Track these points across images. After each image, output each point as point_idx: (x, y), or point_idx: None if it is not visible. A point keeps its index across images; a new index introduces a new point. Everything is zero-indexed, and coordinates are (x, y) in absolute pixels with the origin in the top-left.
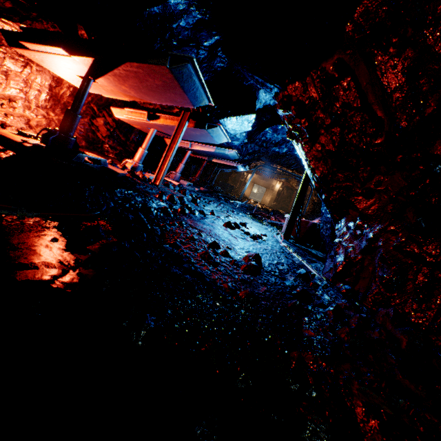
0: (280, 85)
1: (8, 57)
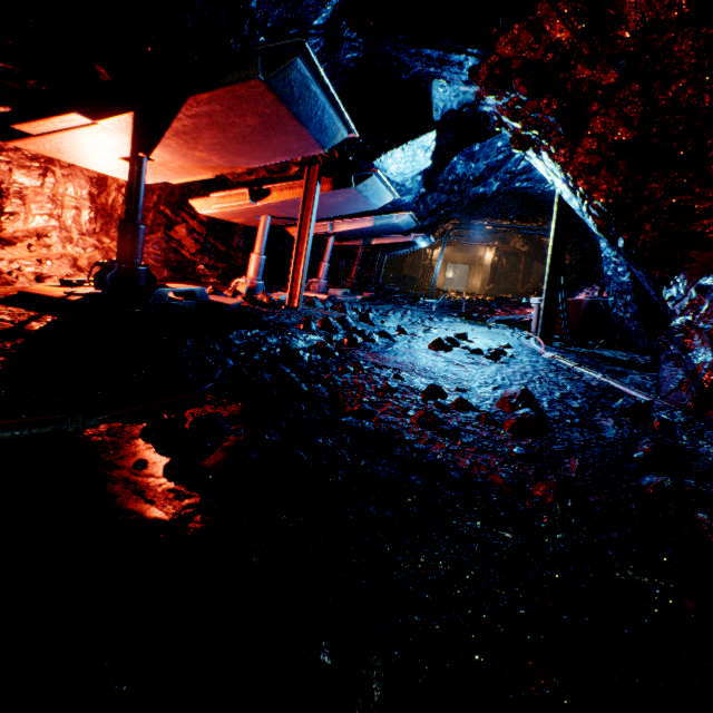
0: (479, 48)
1: (16, 167)
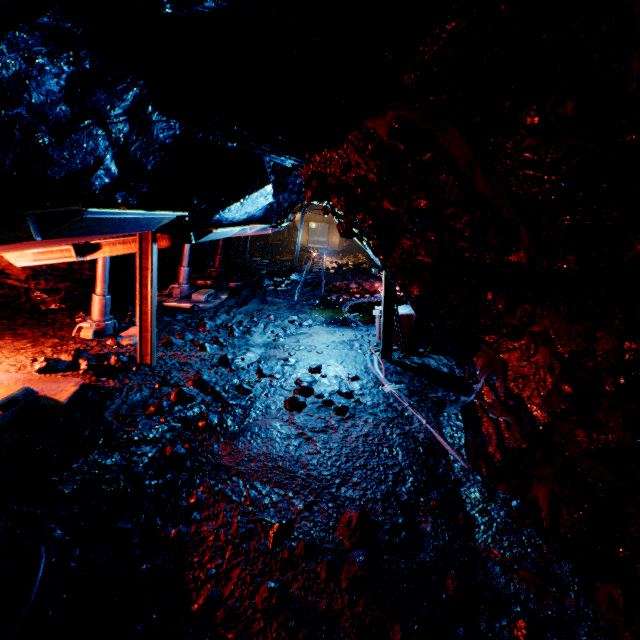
0: (296, 158)
1: None
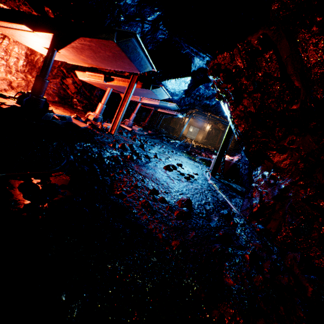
0: (211, 55)
1: None
